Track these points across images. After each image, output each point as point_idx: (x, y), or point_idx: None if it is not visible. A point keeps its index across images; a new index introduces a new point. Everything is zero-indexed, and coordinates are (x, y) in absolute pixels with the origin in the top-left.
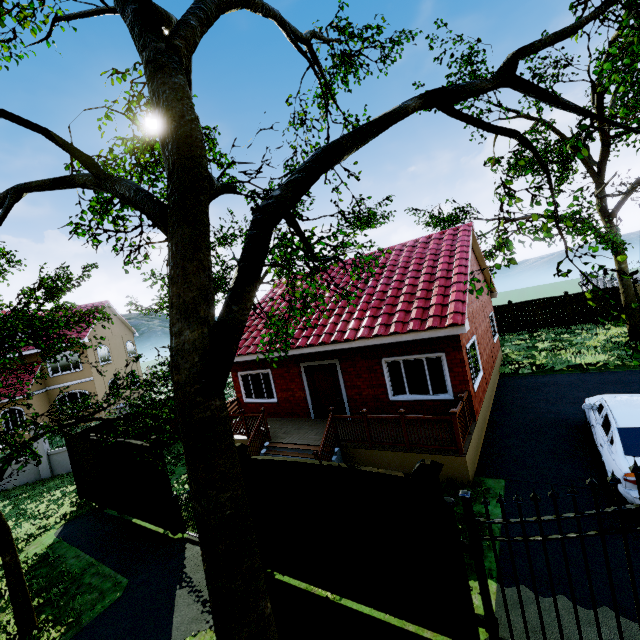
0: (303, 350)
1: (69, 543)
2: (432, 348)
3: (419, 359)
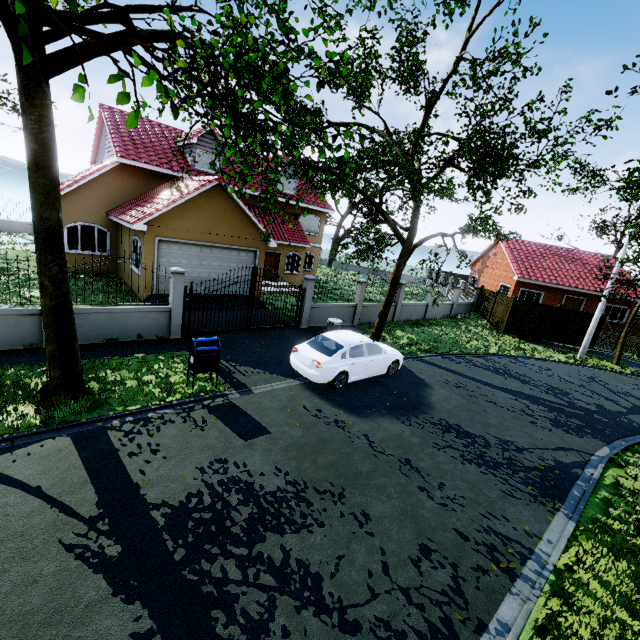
0: (582, 290)
1: (552, 347)
2: (627, 305)
3: (620, 308)
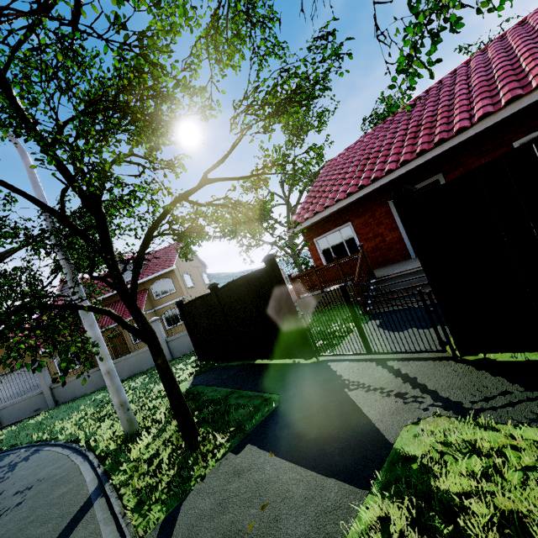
0: (394, 174)
1: (203, 385)
2: None
3: None
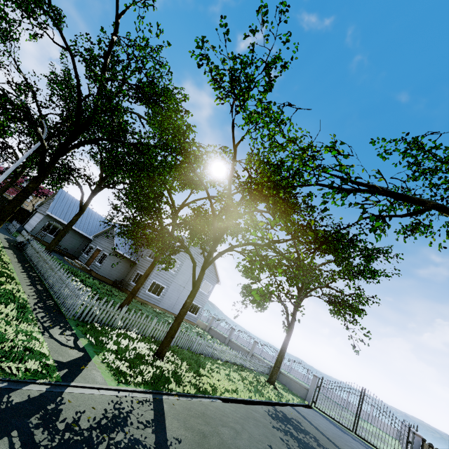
0: None
1: None
2: None
3: None
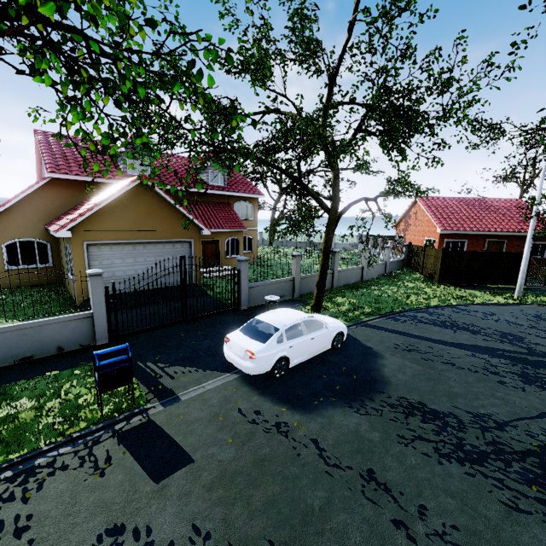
0: (501, 233)
1: (487, 290)
2: (545, 240)
3: (539, 244)
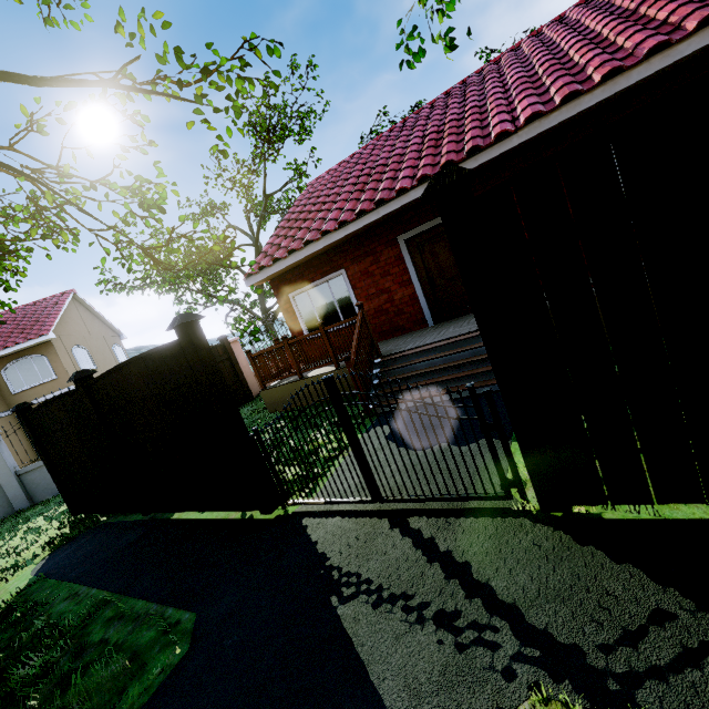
0: (409, 196)
1: (56, 578)
2: None
3: None
